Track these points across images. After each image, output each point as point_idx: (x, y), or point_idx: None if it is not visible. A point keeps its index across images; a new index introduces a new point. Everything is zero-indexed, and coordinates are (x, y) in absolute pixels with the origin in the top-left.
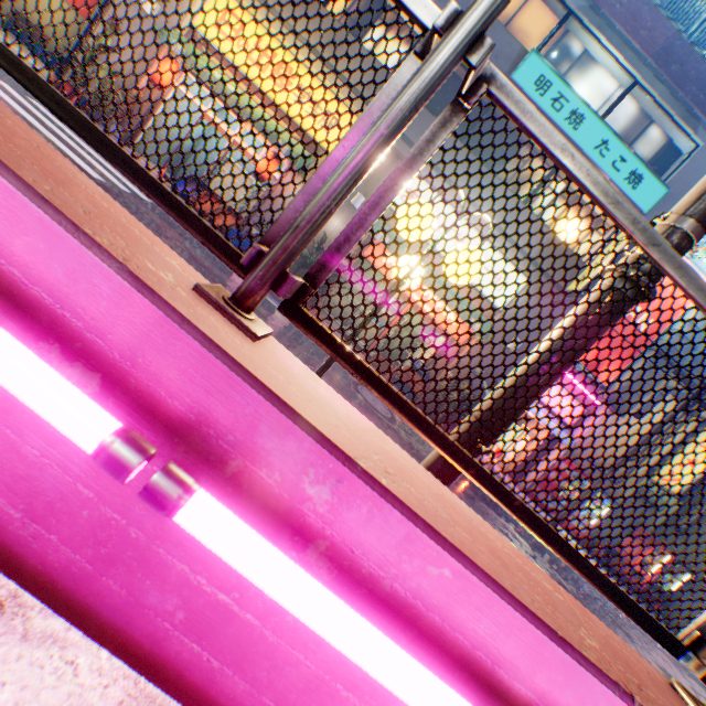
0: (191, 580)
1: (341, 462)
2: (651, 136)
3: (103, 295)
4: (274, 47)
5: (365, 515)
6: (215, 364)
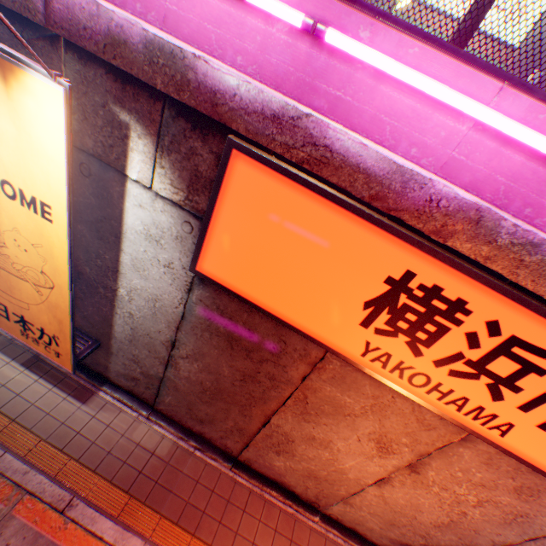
0: (327, 92)
1: (371, 19)
2: None
3: None
4: None
5: (382, 38)
6: None
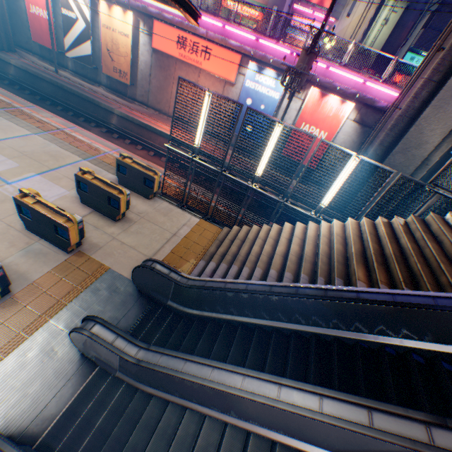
0: (166, 11)
1: None
2: None
3: None
4: None
5: None
6: None
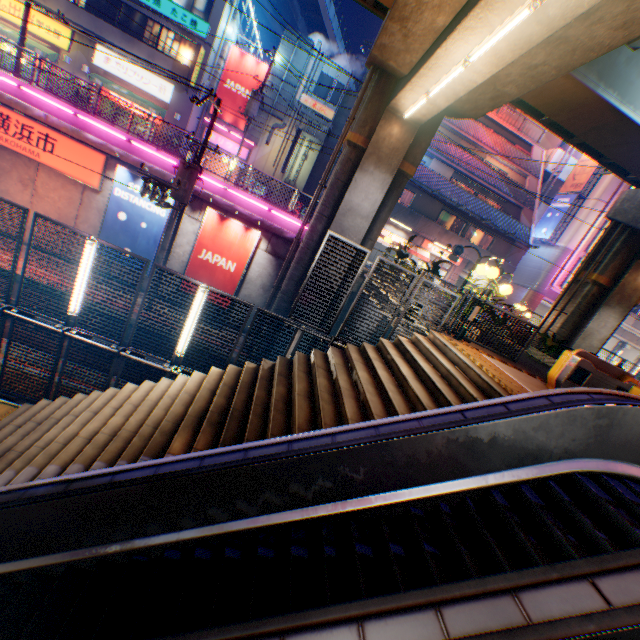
0: None
1: None
2: (201, 0)
3: None
4: (19, 6)
5: None
6: None
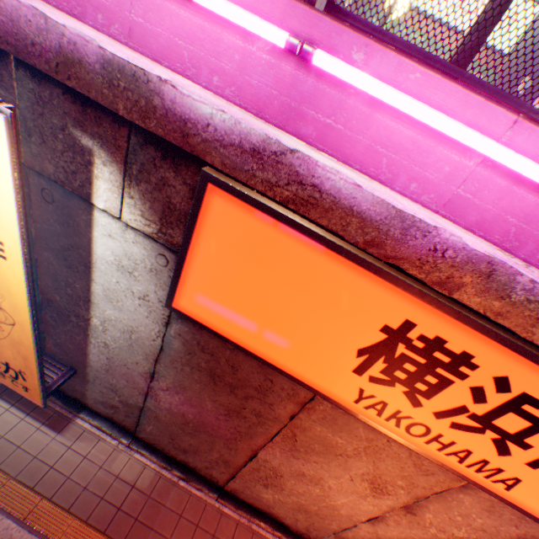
0: (315, 119)
1: (365, 39)
2: None
3: (267, 2)
4: None
5: (379, 61)
6: (311, 14)
